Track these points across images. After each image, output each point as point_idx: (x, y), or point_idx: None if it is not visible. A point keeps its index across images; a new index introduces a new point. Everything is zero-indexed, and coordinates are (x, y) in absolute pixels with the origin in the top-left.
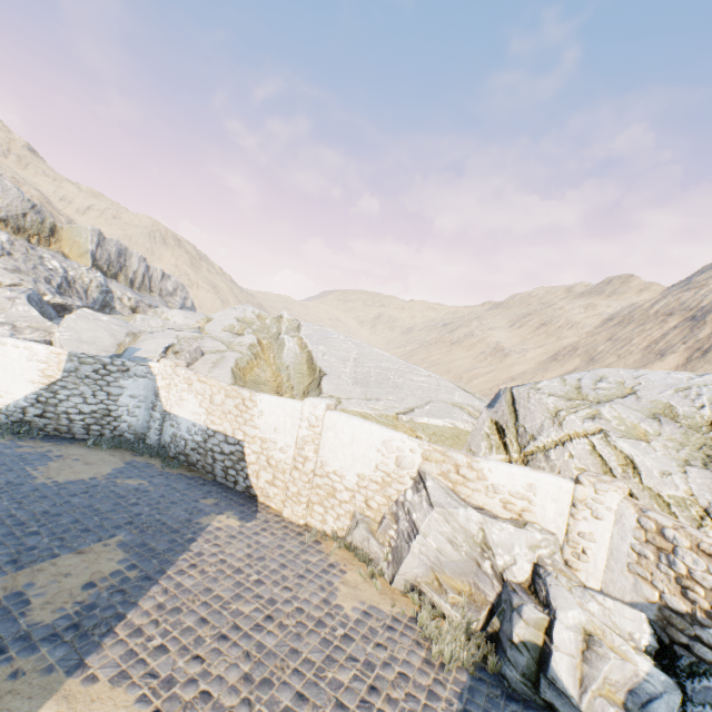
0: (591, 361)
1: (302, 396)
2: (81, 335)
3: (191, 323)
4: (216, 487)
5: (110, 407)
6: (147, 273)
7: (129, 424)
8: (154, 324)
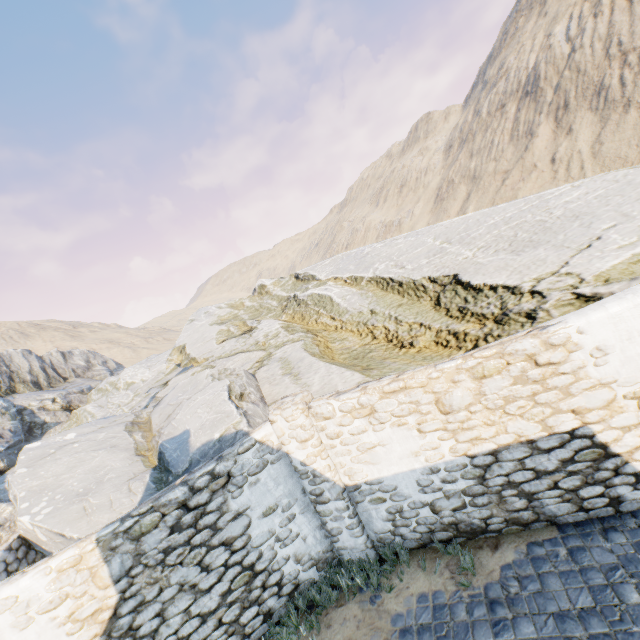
0: (474, 179)
1: (458, 321)
2: (66, 487)
3: (163, 367)
4: (605, 540)
5: (246, 562)
6: (44, 364)
7: (295, 557)
8: (122, 400)
